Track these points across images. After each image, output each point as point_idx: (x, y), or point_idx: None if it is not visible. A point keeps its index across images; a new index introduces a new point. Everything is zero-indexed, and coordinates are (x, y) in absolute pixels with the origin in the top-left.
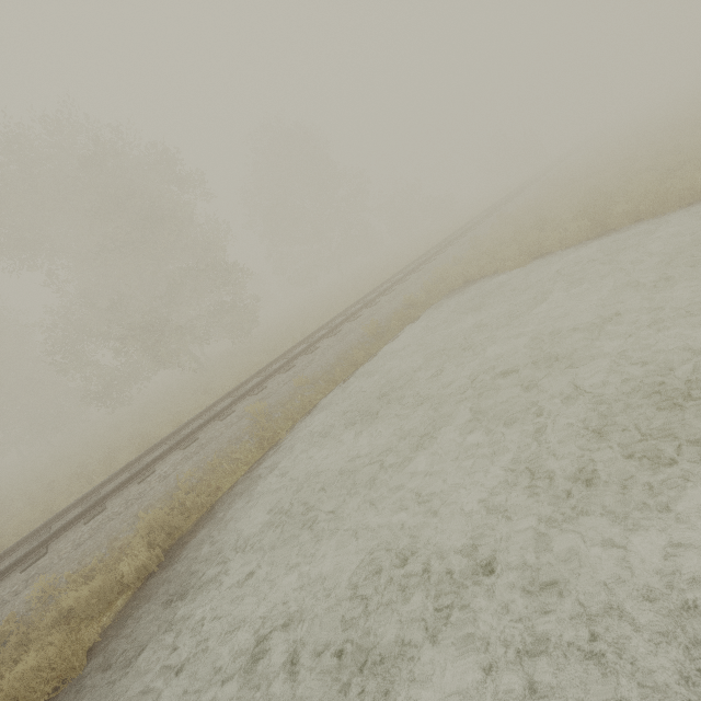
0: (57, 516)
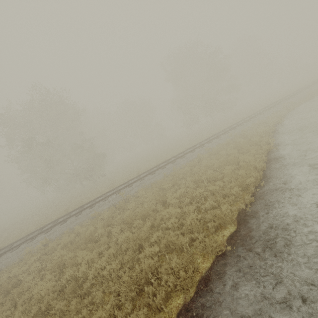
0: (232, 125)
